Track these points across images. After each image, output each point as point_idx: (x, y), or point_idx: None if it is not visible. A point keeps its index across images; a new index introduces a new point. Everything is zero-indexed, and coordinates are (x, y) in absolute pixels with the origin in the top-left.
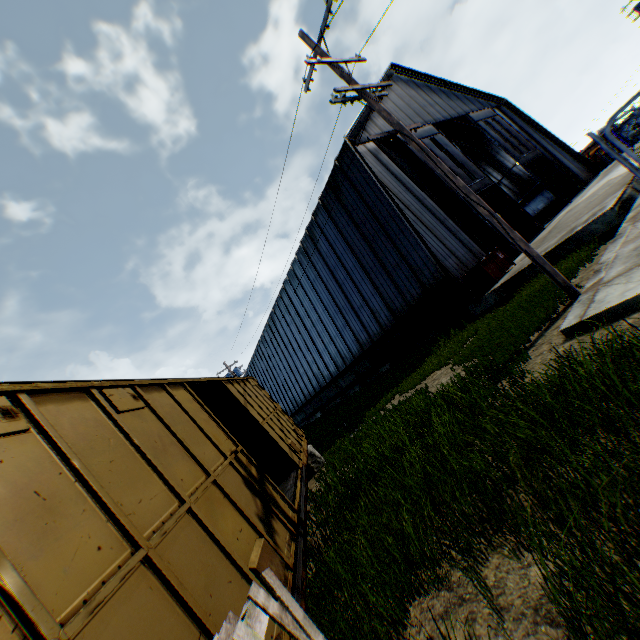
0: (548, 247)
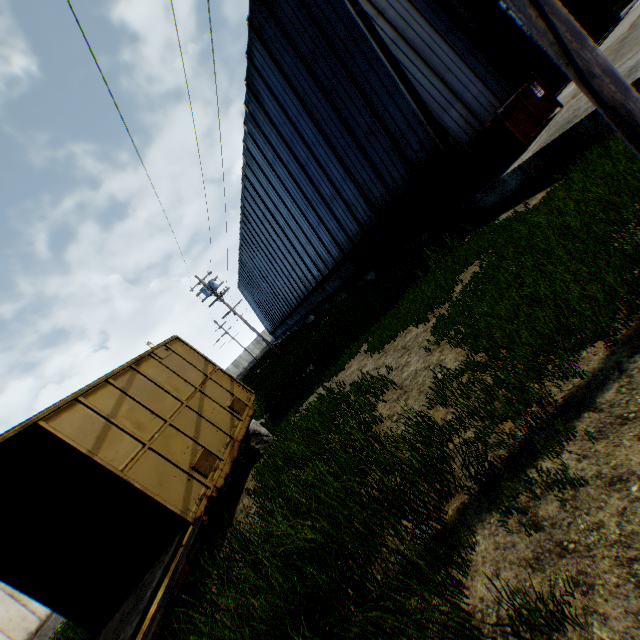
0: (638, 66)
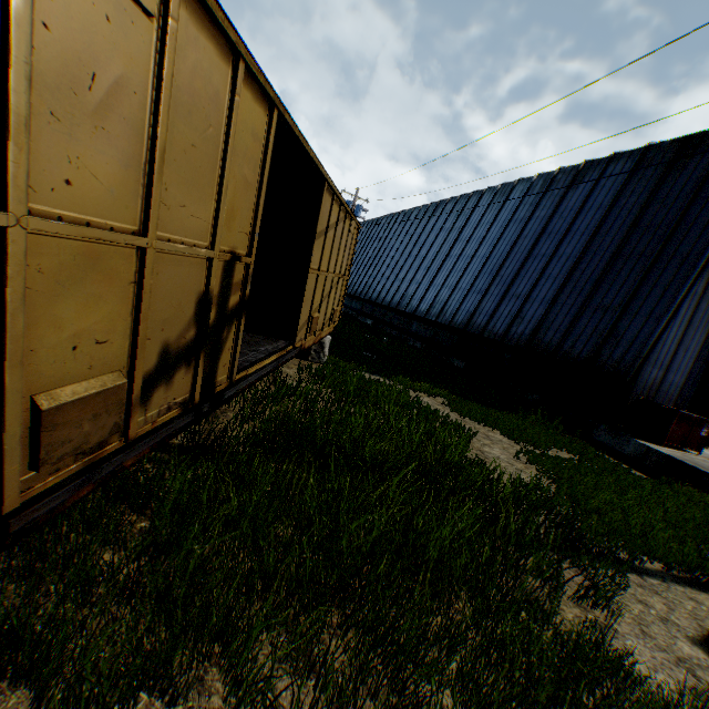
0: None
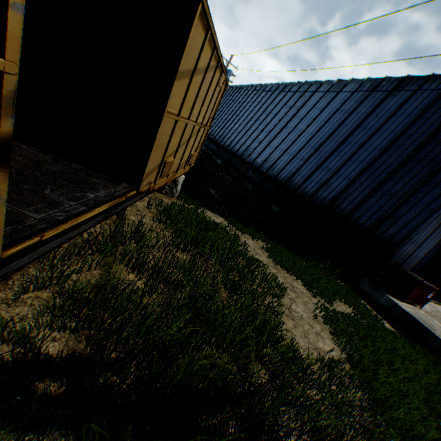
0: None
